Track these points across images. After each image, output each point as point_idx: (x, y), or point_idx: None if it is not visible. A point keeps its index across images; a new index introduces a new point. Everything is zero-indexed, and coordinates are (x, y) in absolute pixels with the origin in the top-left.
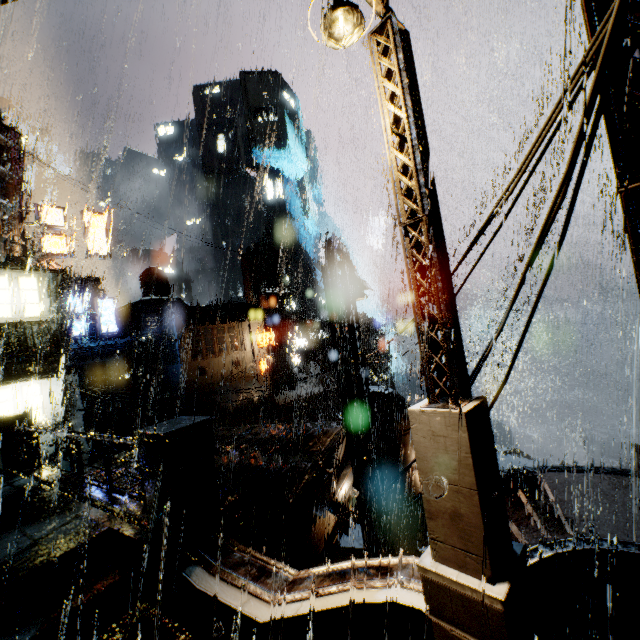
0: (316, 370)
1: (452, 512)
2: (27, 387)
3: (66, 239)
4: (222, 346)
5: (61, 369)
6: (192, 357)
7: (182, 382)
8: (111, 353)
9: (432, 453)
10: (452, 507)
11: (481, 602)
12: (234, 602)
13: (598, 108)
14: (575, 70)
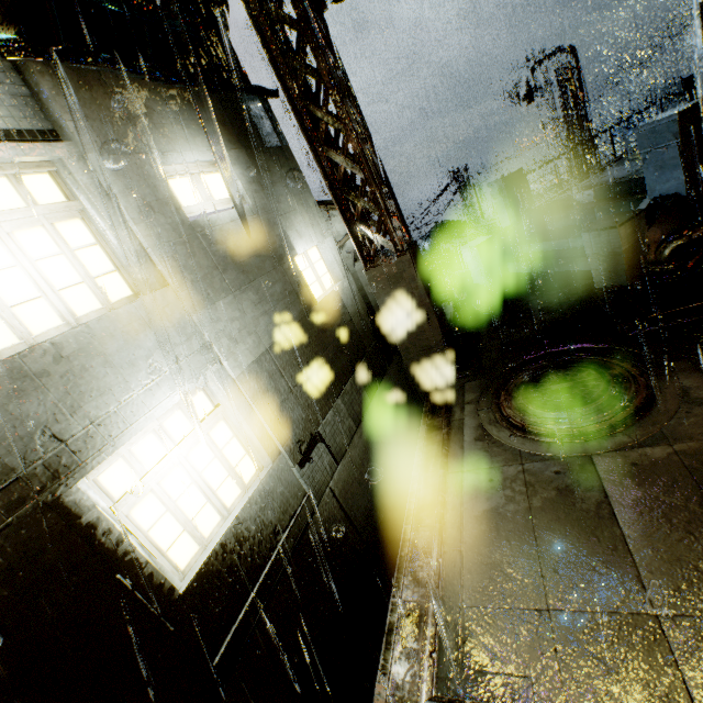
0: None
1: None
2: None
3: None
4: None
5: None
6: None
7: None
8: None
9: None
10: None
11: None
12: None
13: None
14: None
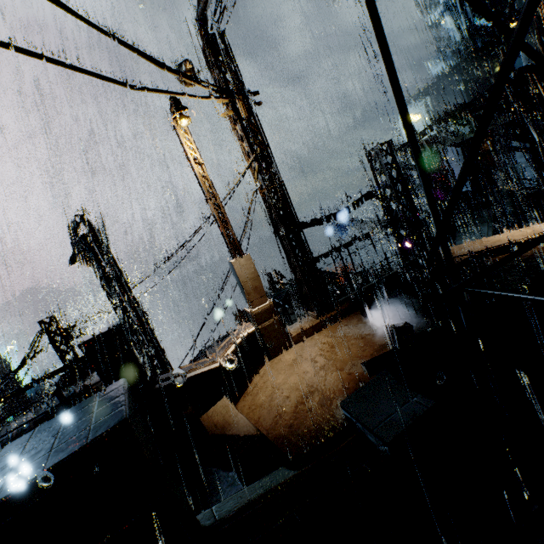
0: None
1: (255, 288)
2: None
3: None
4: None
5: None
6: None
7: None
8: None
9: (244, 272)
10: (254, 286)
11: (270, 306)
12: (206, 369)
13: (258, 170)
14: (252, 160)
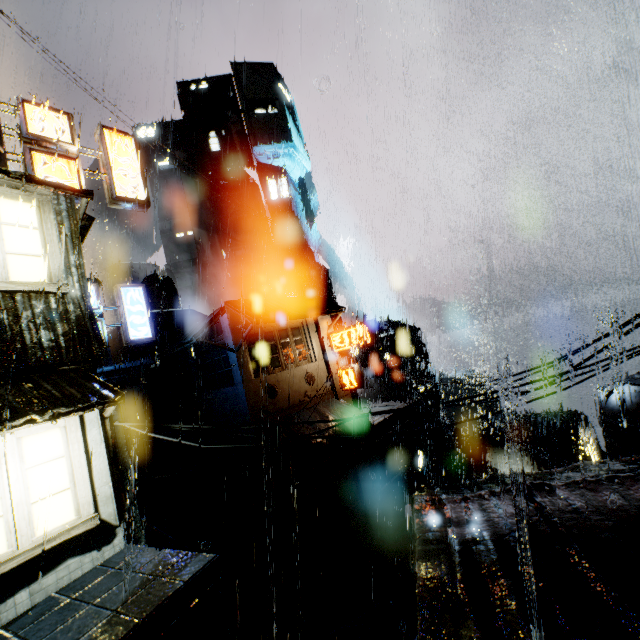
0: (370, 383)
1: None
2: (31, 439)
3: (76, 165)
4: (288, 354)
5: (107, 389)
6: (254, 372)
7: (247, 410)
8: (122, 383)
9: None
10: None
11: None
12: None
13: None
14: None
